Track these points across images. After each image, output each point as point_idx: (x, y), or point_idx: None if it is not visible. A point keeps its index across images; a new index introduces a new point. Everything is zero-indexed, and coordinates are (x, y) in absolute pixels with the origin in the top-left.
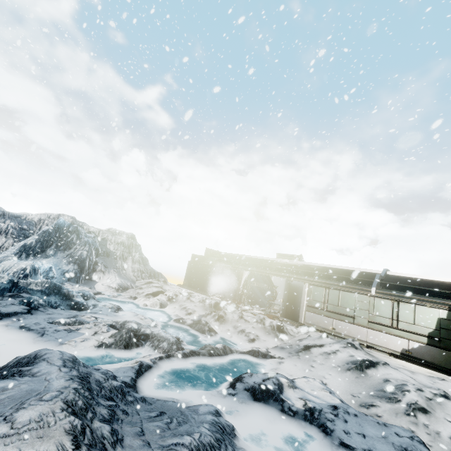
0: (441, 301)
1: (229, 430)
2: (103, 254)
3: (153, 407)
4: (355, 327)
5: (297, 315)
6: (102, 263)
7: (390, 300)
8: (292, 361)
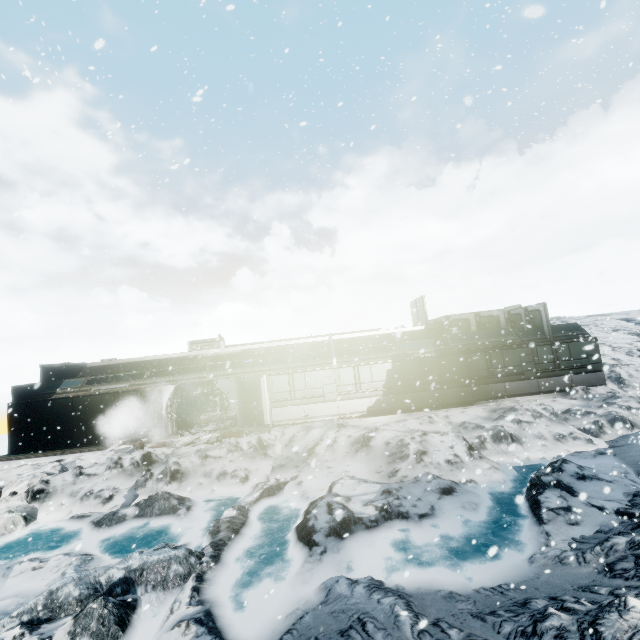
0: (385, 355)
1: (377, 582)
2: None
3: (324, 636)
4: (327, 404)
5: (261, 417)
6: None
7: (352, 367)
8: (308, 474)
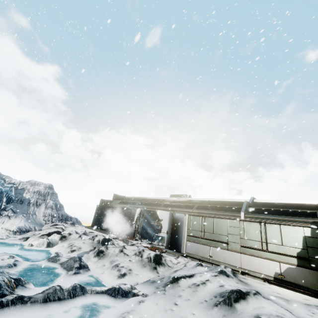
0: (303, 220)
1: None
2: (16, 201)
3: None
4: (229, 253)
5: (180, 245)
6: (10, 209)
7: (258, 223)
8: (156, 298)
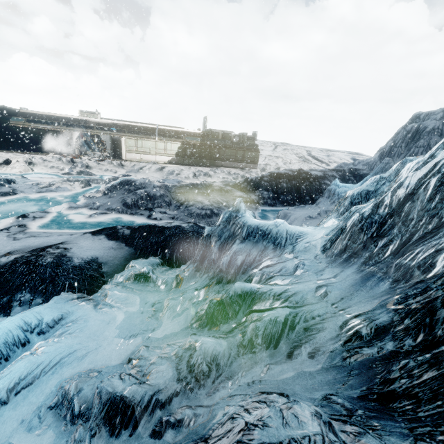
0: (179, 140)
1: None
2: None
3: None
4: (151, 156)
5: (121, 156)
6: None
7: (163, 142)
8: (139, 174)
